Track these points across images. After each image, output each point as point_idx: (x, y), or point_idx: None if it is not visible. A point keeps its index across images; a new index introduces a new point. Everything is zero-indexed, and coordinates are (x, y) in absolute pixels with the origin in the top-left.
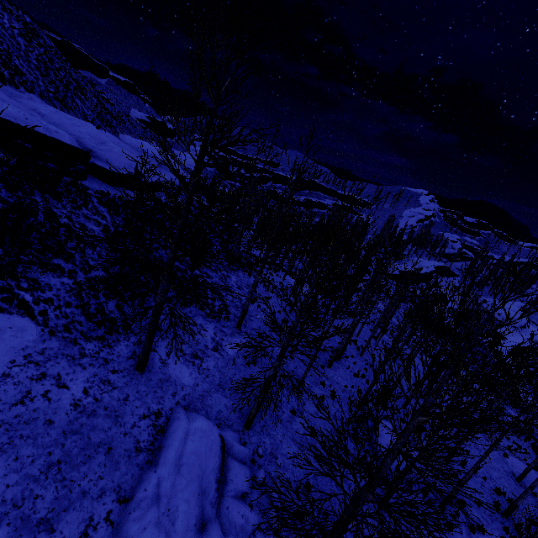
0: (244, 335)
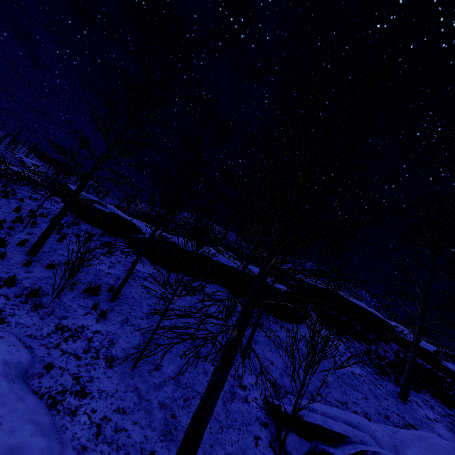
0: None
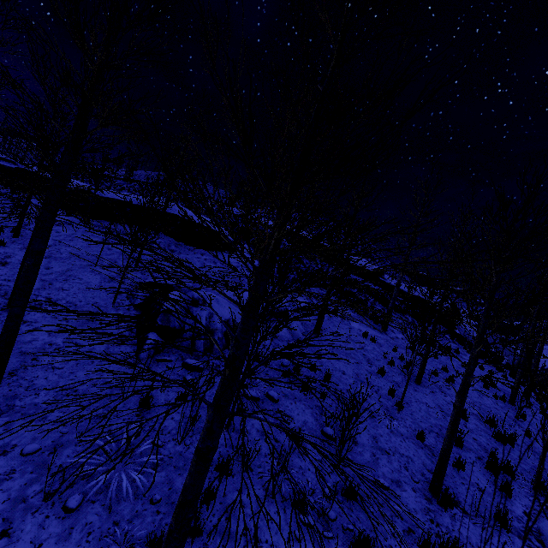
0: (385, 336)
